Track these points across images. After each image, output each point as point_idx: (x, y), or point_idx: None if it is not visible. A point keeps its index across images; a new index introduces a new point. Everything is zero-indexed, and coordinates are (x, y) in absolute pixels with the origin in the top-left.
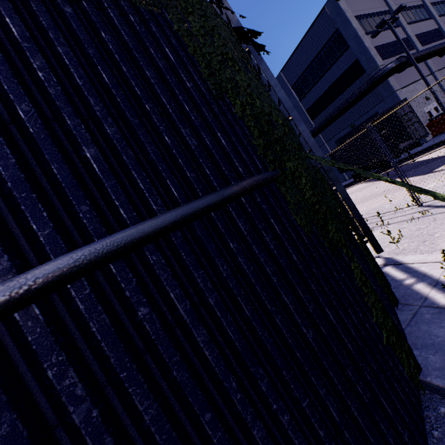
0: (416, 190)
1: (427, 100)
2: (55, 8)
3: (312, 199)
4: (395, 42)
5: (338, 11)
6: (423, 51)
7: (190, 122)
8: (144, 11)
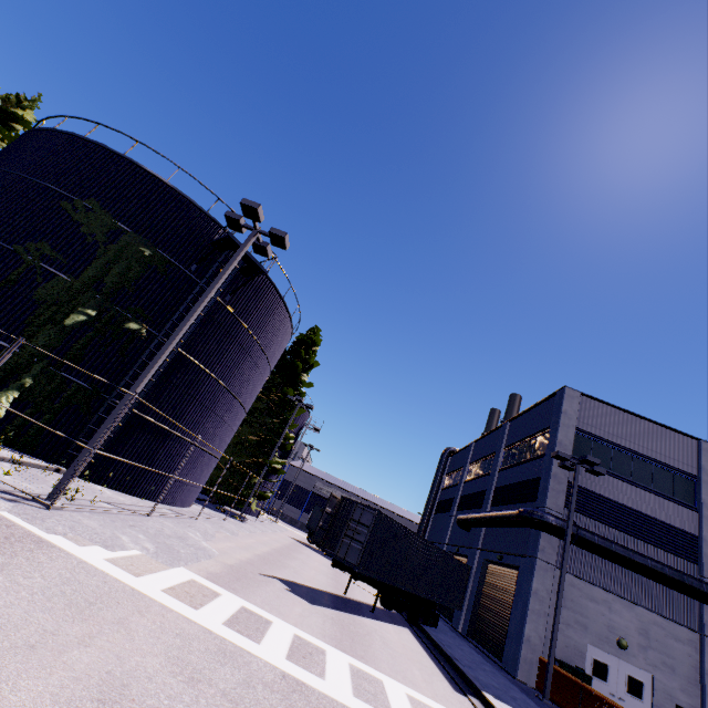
0: (14, 386)
1: (620, 646)
2: (7, 293)
3: (10, 363)
4: (649, 517)
5: (559, 407)
6: (653, 562)
7: (2, 320)
8: (34, 300)
